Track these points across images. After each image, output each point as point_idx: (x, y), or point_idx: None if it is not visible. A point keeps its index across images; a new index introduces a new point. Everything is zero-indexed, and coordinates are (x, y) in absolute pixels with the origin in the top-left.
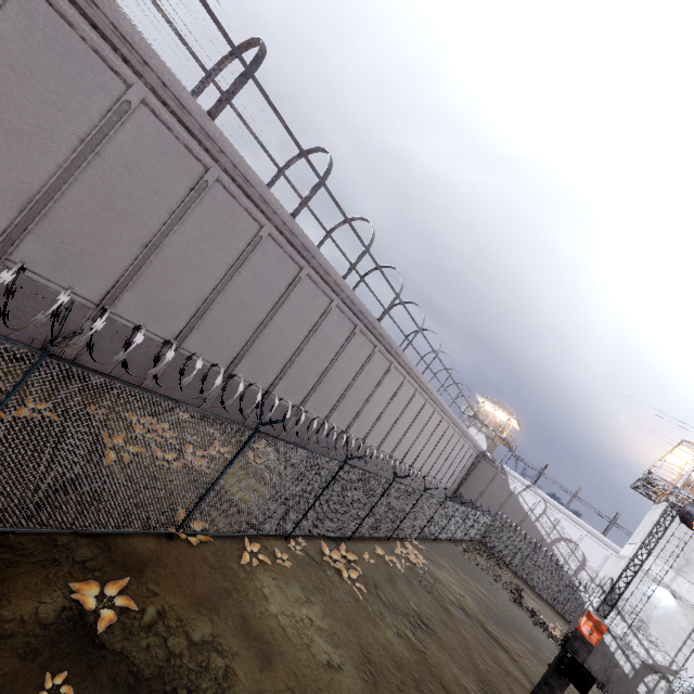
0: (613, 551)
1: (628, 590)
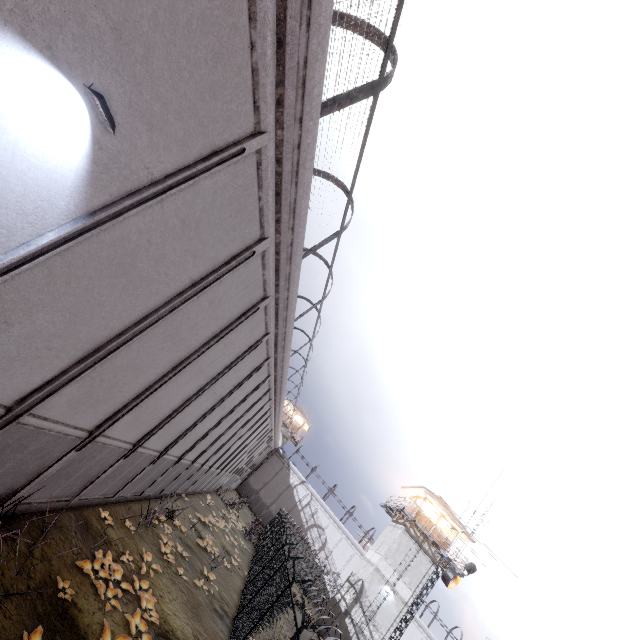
0: (345, 535)
1: (370, 589)
